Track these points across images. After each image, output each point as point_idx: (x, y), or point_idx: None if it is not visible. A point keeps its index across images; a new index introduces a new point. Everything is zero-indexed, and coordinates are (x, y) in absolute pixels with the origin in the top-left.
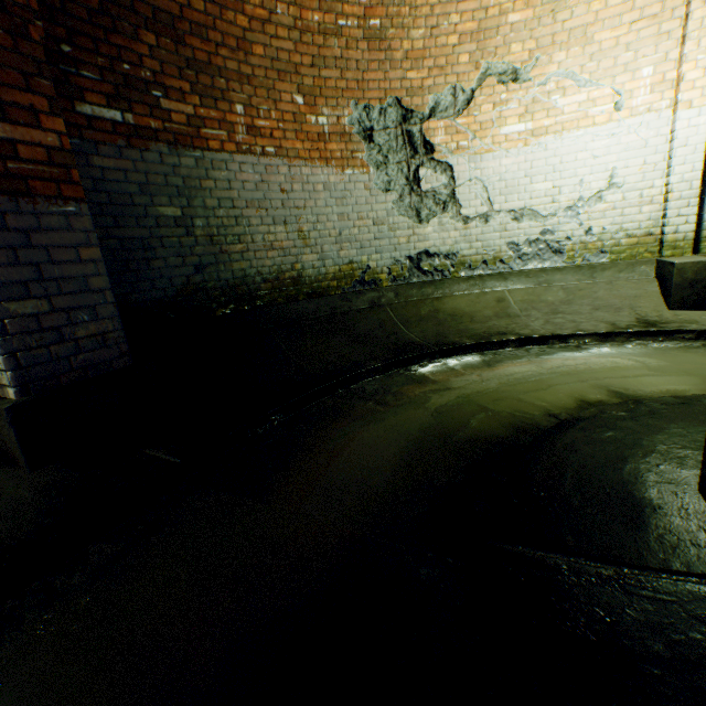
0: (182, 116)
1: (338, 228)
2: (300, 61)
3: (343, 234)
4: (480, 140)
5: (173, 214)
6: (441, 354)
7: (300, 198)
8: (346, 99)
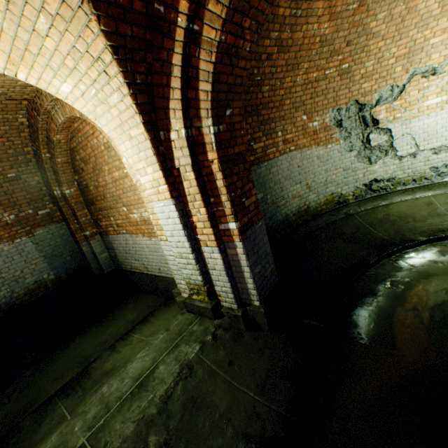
0: (260, 149)
1: (324, 177)
2: (305, 98)
3: (327, 180)
4: (409, 112)
5: (260, 197)
6: (407, 247)
7: (306, 167)
8: (327, 109)
